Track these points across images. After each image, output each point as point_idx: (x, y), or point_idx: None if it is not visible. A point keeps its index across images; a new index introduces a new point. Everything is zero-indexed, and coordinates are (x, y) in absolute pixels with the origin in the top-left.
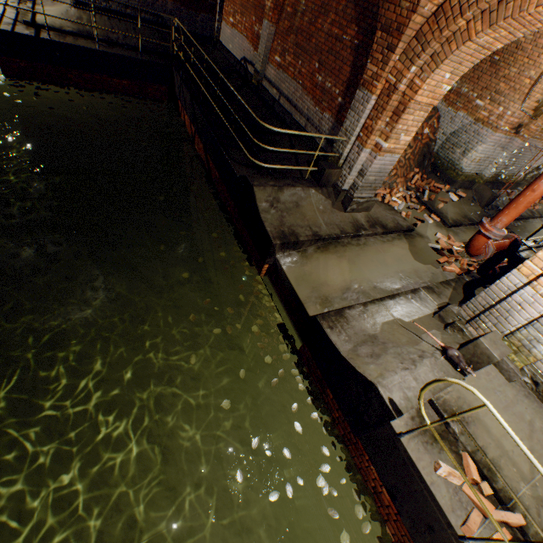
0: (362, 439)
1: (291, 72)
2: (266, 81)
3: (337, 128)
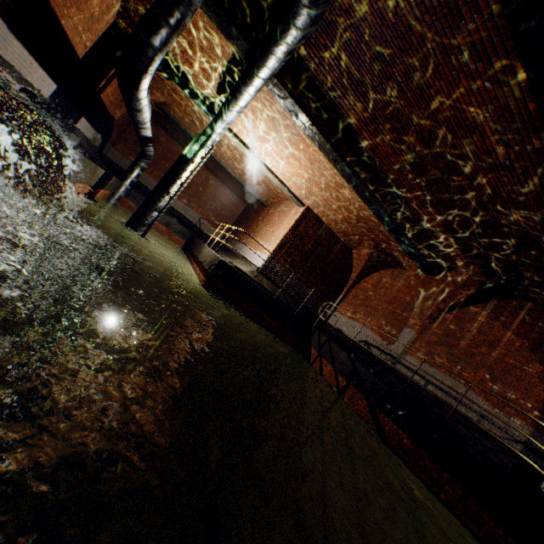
0: None
1: (444, 369)
2: (402, 366)
3: (540, 437)
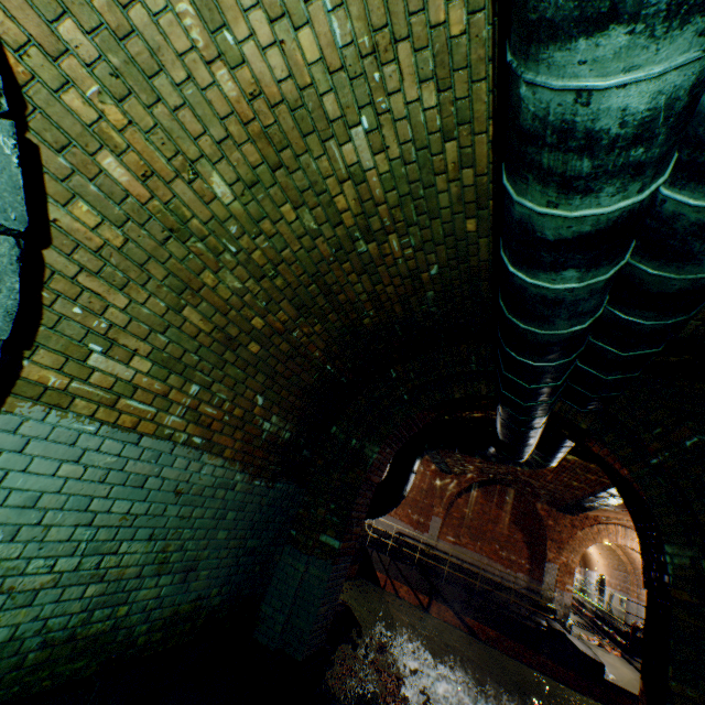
0: None
1: (471, 547)
2: (440, 550)
3: (533, 581)
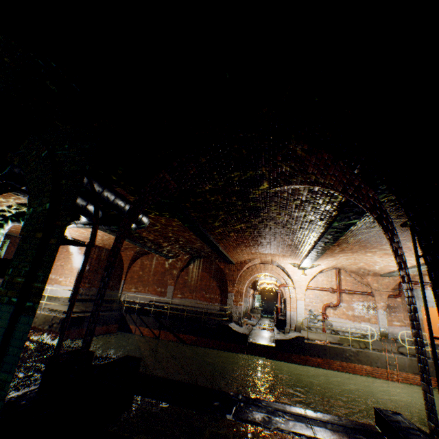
0: (306, 353)
1: (190, 297)
2: (174, 304)
3: (223, 305)
